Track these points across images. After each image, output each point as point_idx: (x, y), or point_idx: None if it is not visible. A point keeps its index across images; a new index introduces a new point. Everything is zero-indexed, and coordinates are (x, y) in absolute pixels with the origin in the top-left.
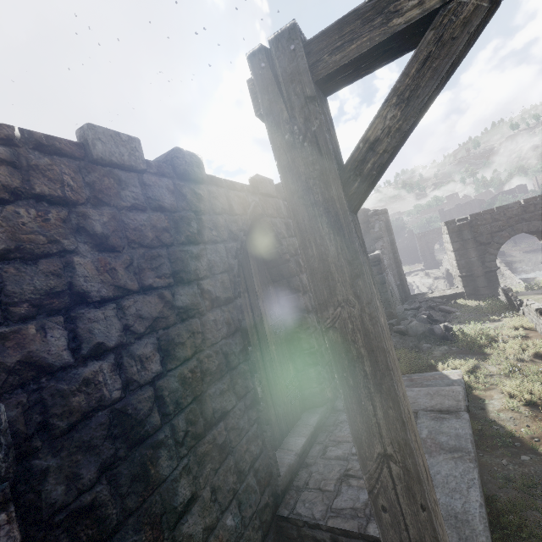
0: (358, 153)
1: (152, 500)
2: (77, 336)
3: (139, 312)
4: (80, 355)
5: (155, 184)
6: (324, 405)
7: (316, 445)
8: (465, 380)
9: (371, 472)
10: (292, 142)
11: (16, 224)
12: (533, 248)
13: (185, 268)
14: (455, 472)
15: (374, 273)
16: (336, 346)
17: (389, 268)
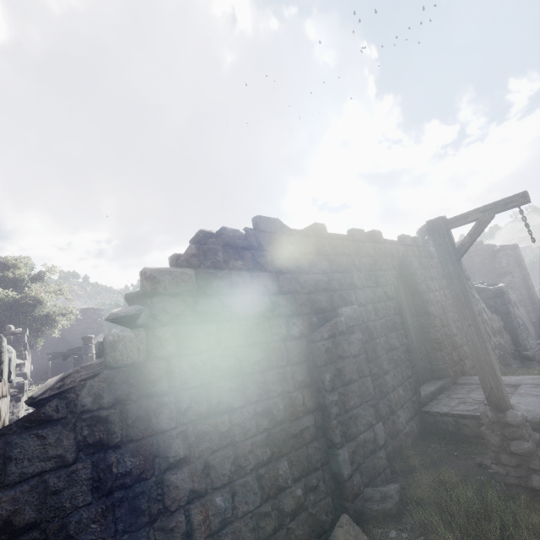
0: (459, 247)
1: (377, 360)
2: (356, 298)
3: (367, 295)
4: (358, 304)
5: (368, 246)
6: (447, 378)
7: (442, 394)
8: None
9: (465, 330)
10: (440, 243)
11: (344, 263)
12: None
13: (378, 280)
14: (535, 401)
15: (497, 304)
16: (453, 296)
17: (519, 303)
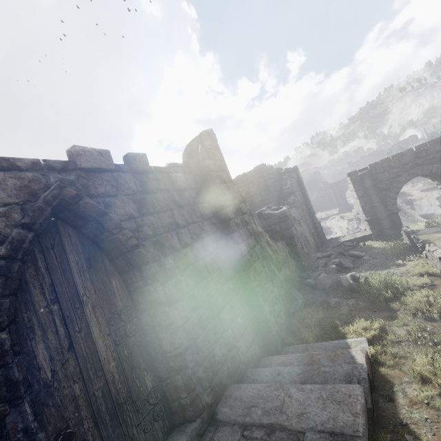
0: None
1: None
2: None
3: None
4: None
5: None
6: (198, 417)
7: None
8: (370, 353)
9: None
10: None
11: None
12: (428, 187)
13: None
14: None
15: (283, 229)
16: None
17: (302, 219)
